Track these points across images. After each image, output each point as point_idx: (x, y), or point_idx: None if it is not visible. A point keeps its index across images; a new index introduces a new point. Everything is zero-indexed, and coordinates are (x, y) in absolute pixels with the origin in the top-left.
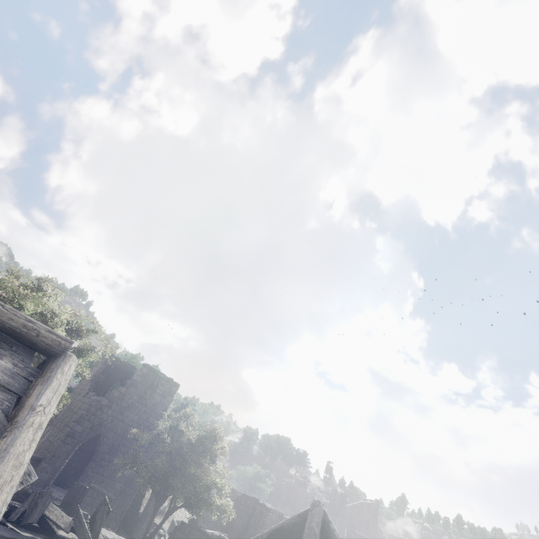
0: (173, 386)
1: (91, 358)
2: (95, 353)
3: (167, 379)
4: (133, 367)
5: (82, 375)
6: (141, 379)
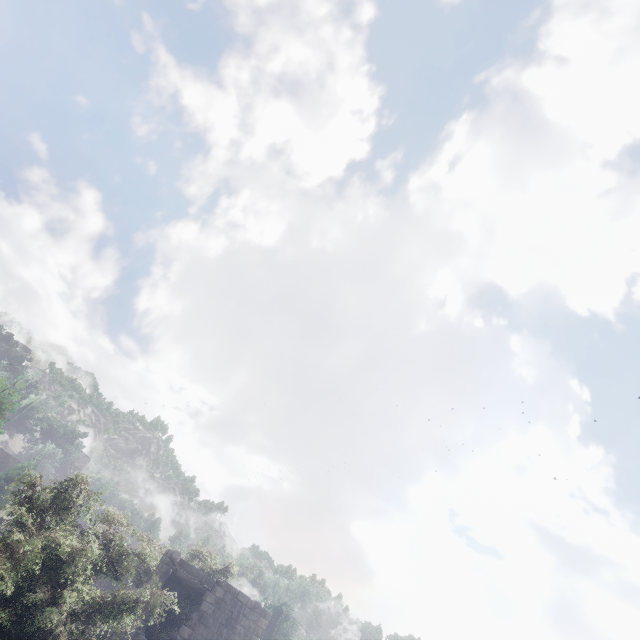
0: (262, 616)
1: (129, 618)
2: (136, 607)
3: (251, 604)
4: (203, 586)
5: (120, 631)
6: (214, 608)
